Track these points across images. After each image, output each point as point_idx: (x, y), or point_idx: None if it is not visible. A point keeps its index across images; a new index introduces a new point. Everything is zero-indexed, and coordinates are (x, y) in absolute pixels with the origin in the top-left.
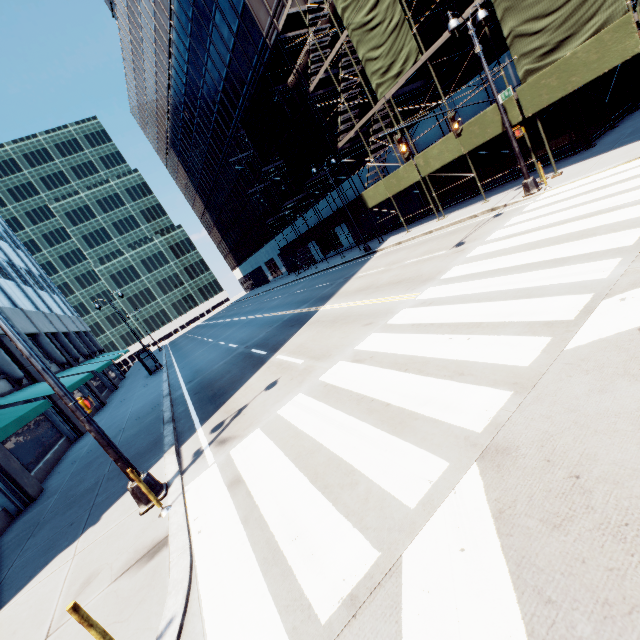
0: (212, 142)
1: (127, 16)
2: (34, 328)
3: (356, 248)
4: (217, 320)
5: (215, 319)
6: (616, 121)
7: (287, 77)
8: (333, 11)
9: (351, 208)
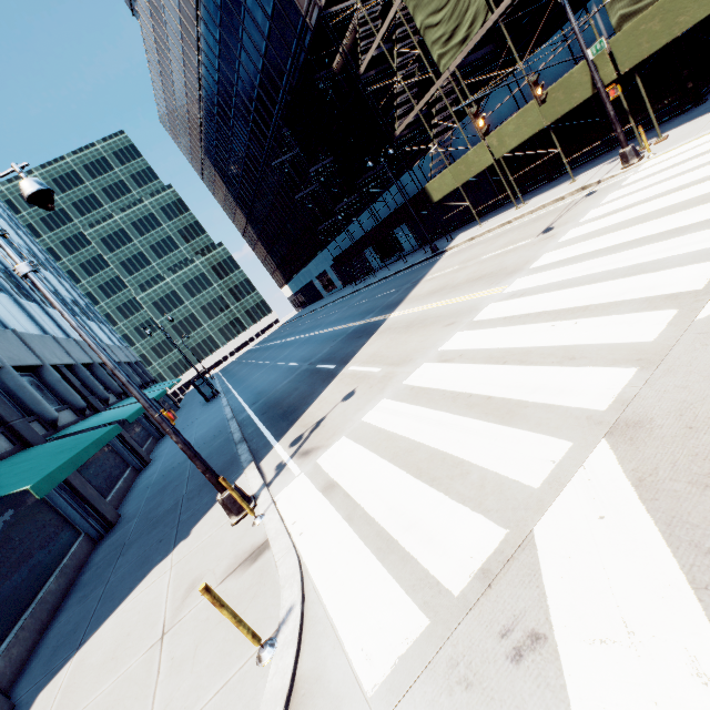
0: (251, 145)
1: (149, 12)
2: (88, 358)
3: (420, 251)
4: (270, 342)
5: (267, 342)
6: None
7: (332, 60)
8: None
9: (413, 204)
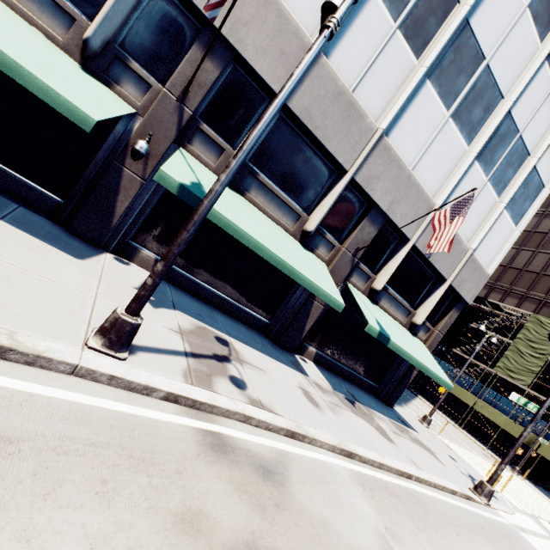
0: None
1: None
2: None
3: None
4: None
5: None
6: (545, 487)
7: None
8: (506, 318)
9: None
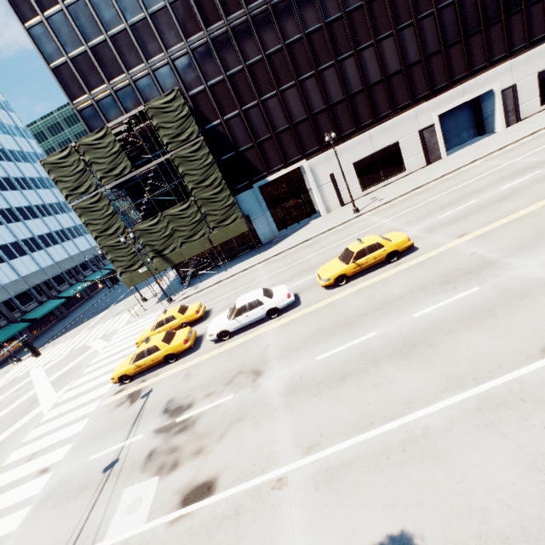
0: None
1: None
2: (60, 270)
3: None
4: None
5: None
6: (215, 266)
7: None
8: None
9: None
